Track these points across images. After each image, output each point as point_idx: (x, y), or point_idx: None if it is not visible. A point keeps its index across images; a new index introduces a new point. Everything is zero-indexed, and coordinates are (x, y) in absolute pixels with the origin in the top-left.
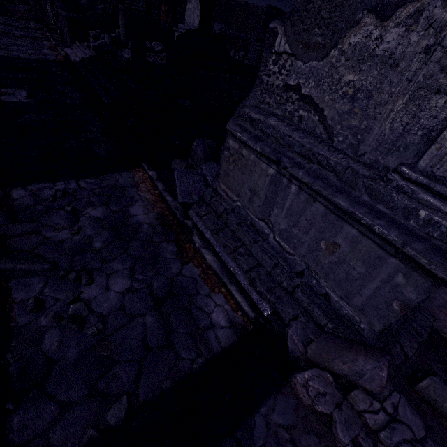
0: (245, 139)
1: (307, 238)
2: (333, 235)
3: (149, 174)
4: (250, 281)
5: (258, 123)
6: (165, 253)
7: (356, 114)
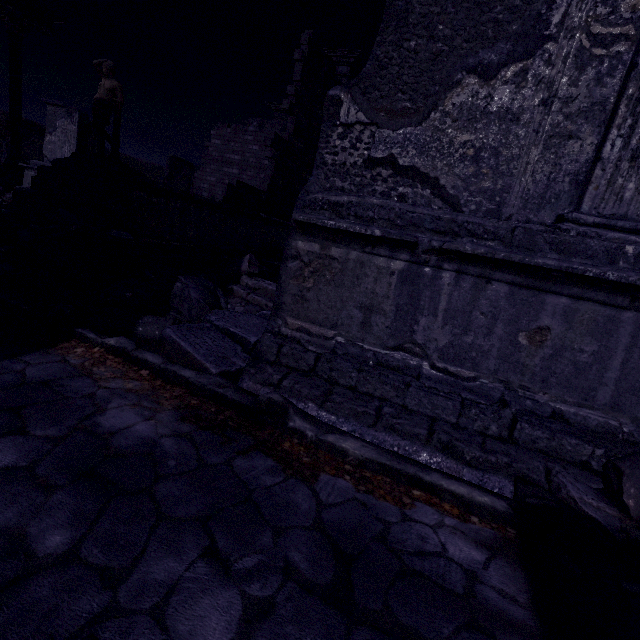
0: (346, 225)
1: (493, 341)
2: (533, 318)
3: (110, 343)
4: (445, 450)
5: (348, 208)
6: (257, 477)
7: (485, 175)
